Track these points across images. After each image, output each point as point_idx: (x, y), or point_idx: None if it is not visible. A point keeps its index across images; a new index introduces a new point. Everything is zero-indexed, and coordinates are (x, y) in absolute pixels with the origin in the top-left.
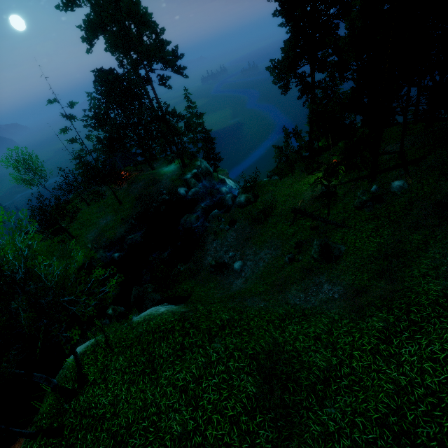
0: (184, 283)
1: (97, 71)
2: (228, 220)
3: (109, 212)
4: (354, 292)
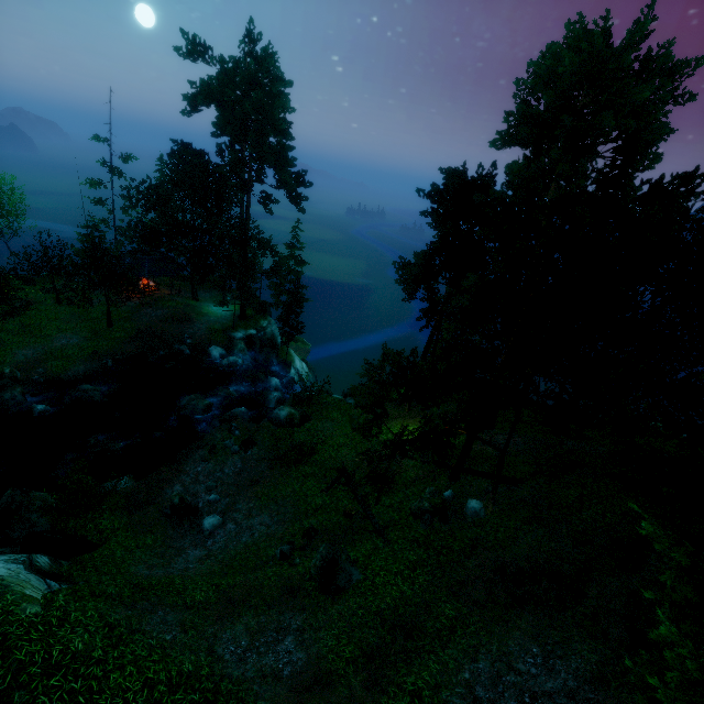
0: (107, 516)
1: (181, 144)
2: (244, 437)
3: (83, 330)
4: (313, 677)
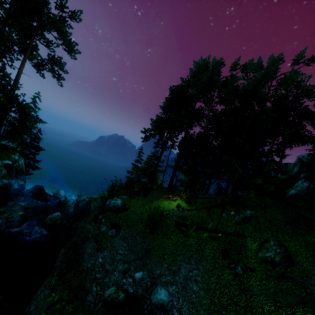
0: None
1: None
2: (108, 223)
3: None
4: None
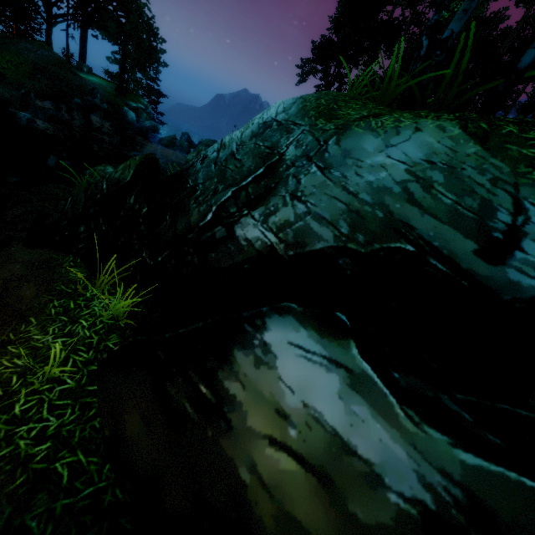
0: None
1: None
2: None
3: None
4: None
